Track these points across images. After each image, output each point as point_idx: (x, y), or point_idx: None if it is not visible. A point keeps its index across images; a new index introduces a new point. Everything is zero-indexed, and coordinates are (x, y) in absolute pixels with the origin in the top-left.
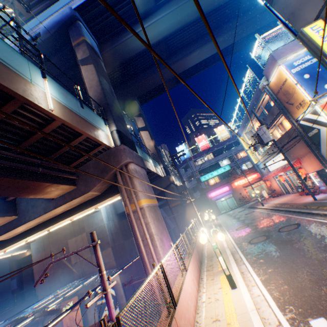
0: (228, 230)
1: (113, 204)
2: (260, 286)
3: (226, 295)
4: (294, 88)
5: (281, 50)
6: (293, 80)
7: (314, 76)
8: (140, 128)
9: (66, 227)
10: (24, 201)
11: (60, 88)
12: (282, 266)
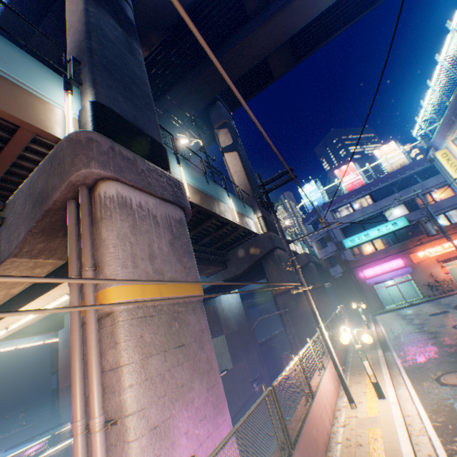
0: (410, 371)
1: None
2: None
3: None
4: None
5: None
6: None
7: None
8: (223, 148)
9: None
10: None
11: None
12: None
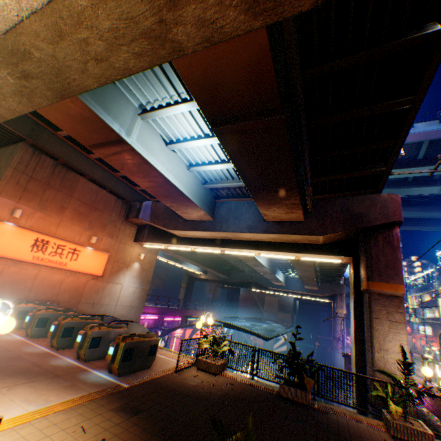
0: None
1: None
2: None
3: None
4: None
5: None
6: None
7: None
8: None
9: None
10: (290, 280)
11: None
12: None
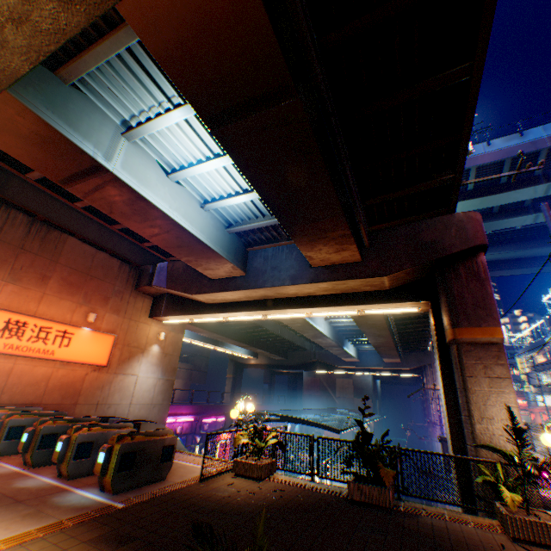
0: None
1: None
2: None
3: None
4: None
5: None
6: None
7: None
8: None
9: None
10: (364, 354)
11: None
12: None
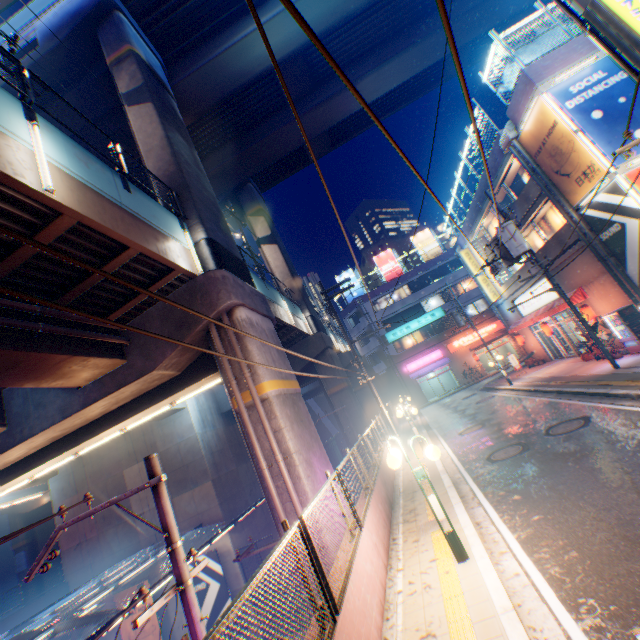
0: (444, 435)
1: (212, 394)
2: (518, 554)
3: (446, 577)
4: (572, 140)
5: (543, 62)
6: (569, 124)
7: (612, 114)
8: (261, 239)
9: (118, 444)
10: (18, 394)
11: (71, 145)
12: (563, 509)
